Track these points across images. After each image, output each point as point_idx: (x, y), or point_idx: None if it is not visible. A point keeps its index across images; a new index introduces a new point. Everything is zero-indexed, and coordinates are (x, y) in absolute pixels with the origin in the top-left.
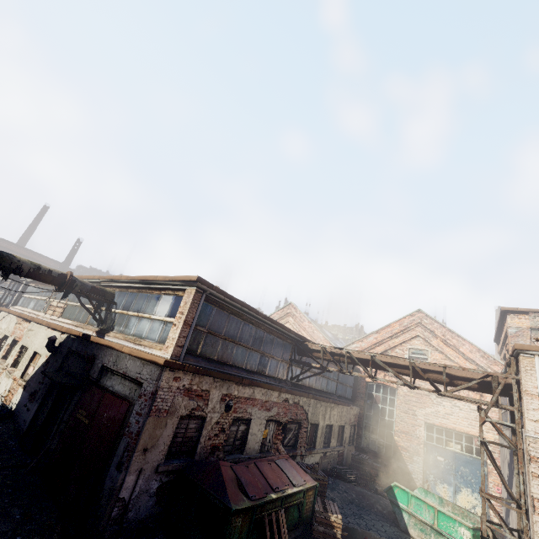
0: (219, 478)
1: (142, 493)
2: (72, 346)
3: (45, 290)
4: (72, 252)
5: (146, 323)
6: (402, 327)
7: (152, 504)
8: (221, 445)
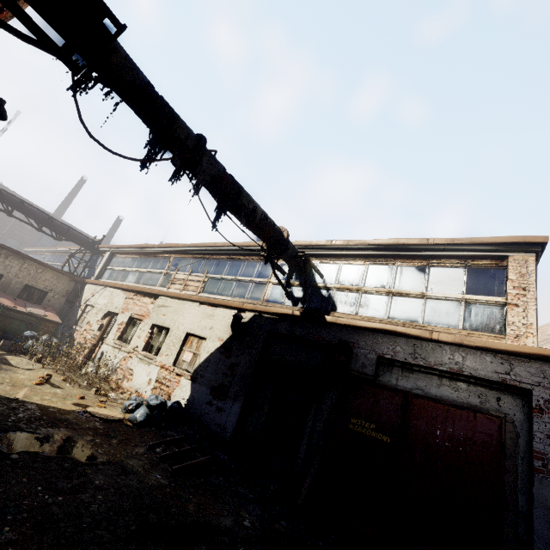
0: None
1: None
2: (277, 328)
3: (151, 261)
4: (111, 230)
5: (419, 303)
6: (546, 335)
7: None
8: None
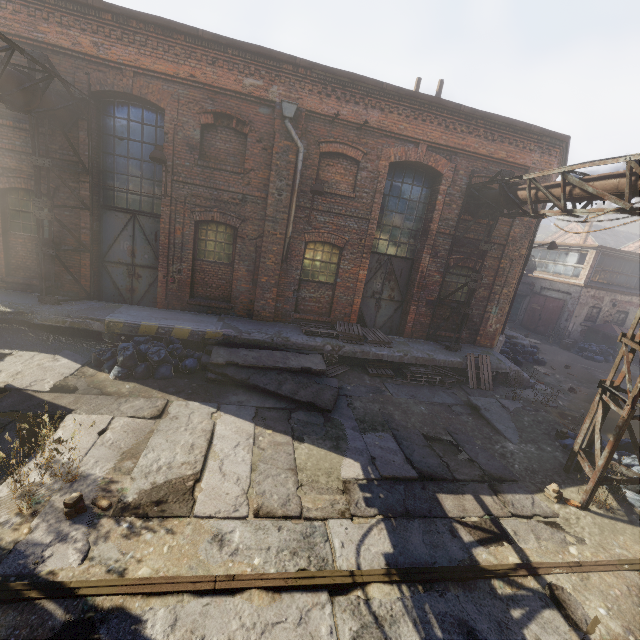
0: (612, 329)
1: (575, 330)
2: None
3: None
4: None
5: (561, 267)
6: None
7: (578, 335)
8: (609, 321)
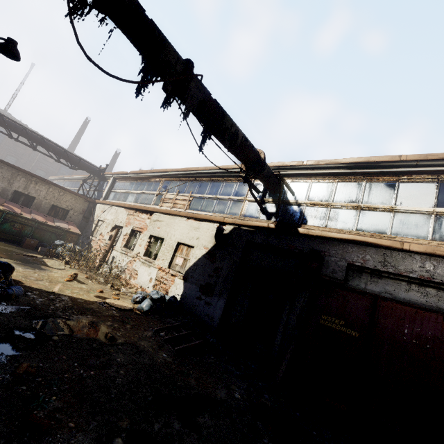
0: None
1: None
2: (254, 239)
3: (146, 184)
4: (112, 161)
5: (387, 216)
6: None
7: None
8: None
